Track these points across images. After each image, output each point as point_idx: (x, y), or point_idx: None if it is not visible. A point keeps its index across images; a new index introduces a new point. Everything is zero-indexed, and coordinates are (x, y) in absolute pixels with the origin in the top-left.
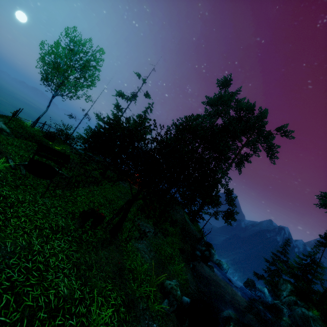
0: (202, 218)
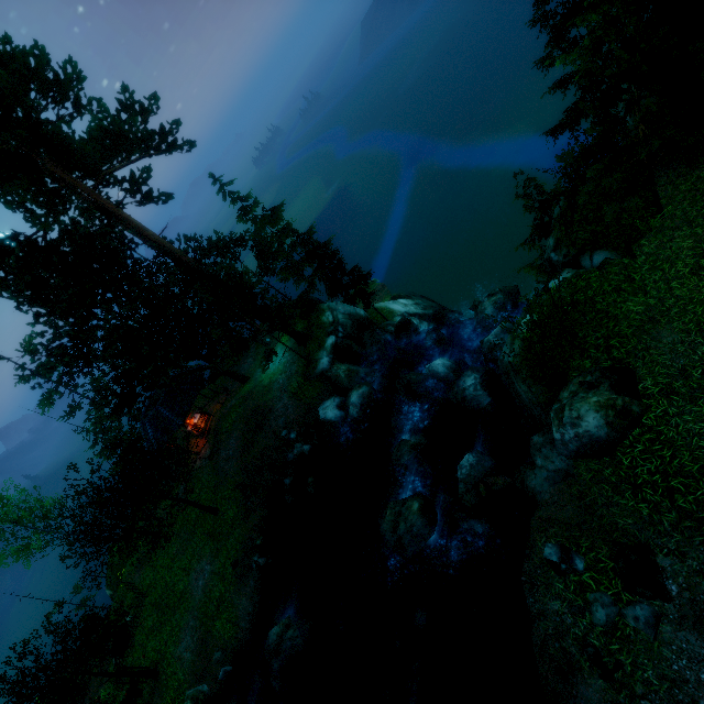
0: (333, 258)
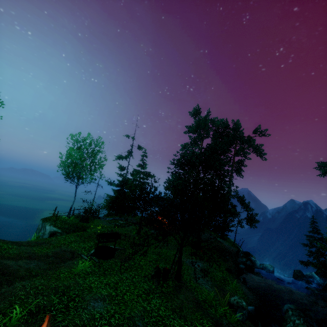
0: (230, 231)
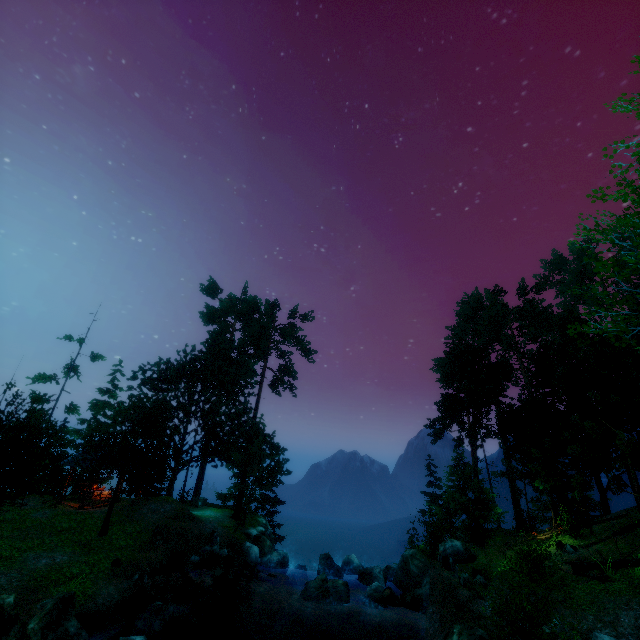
0: (278, 503)
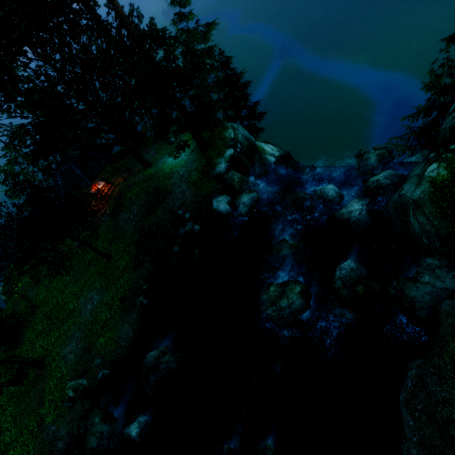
0: (244, 87)
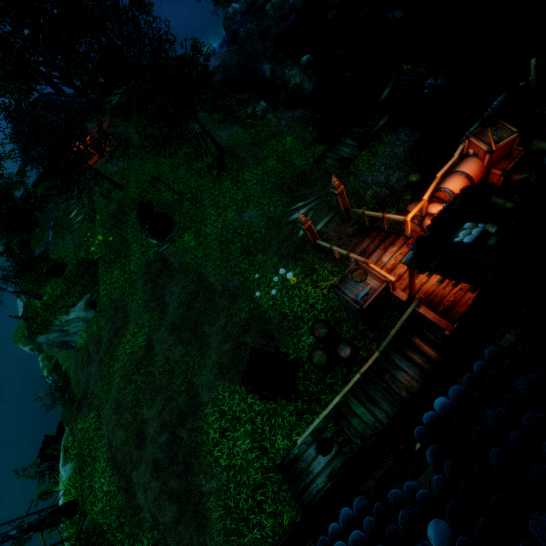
0: None
